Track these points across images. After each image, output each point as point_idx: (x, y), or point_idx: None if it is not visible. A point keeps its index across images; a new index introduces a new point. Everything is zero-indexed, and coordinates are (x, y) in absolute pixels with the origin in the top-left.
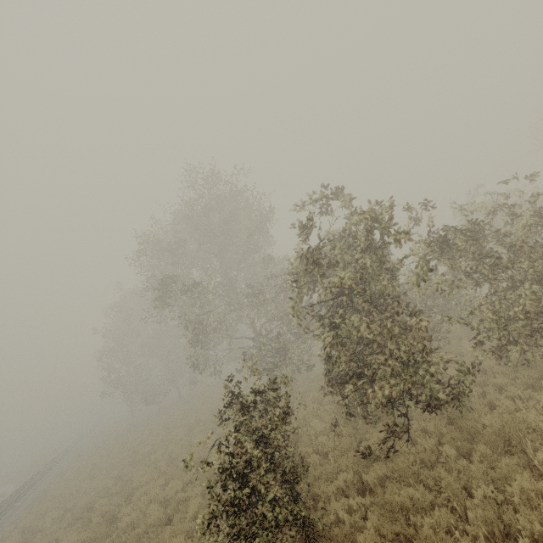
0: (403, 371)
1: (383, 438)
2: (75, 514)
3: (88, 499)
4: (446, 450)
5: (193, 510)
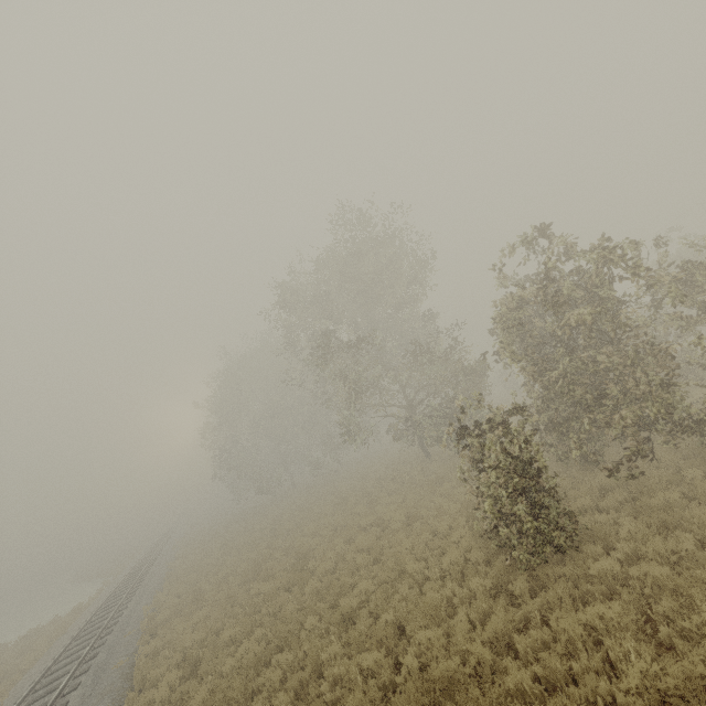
0: (651, 395)
1: (629, 457)
2: (245, 573)
3: (246, 565)
4: (691, 472)
5: (408, 547)
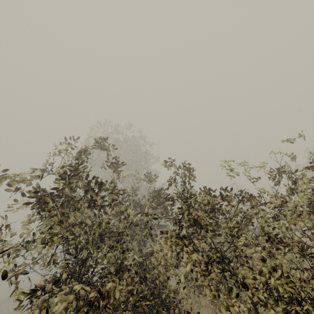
0: None
1: None
2: None
3: None
4: None
5: None
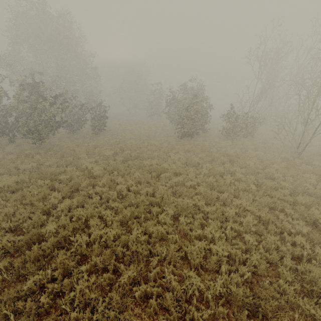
0: None
1: None
2: None
3: None
4: None
5: None
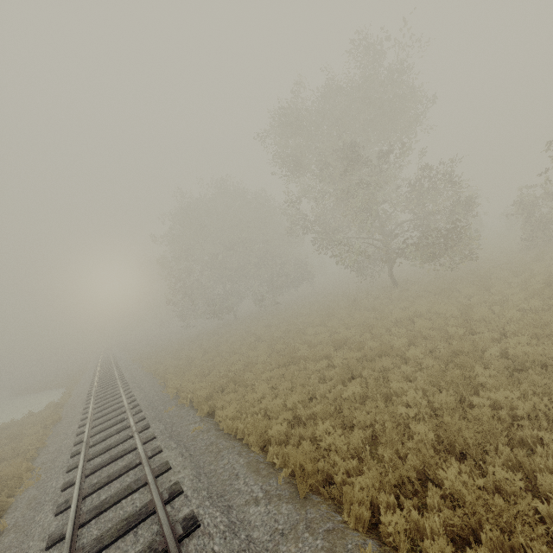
0: None
1: None
2: (282, 358)
3: (266, 357)
4: None
5: (517, 317)
